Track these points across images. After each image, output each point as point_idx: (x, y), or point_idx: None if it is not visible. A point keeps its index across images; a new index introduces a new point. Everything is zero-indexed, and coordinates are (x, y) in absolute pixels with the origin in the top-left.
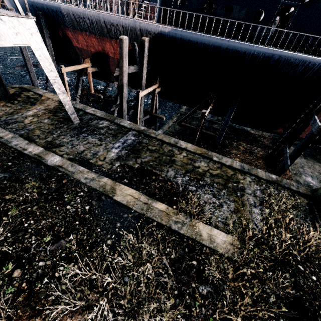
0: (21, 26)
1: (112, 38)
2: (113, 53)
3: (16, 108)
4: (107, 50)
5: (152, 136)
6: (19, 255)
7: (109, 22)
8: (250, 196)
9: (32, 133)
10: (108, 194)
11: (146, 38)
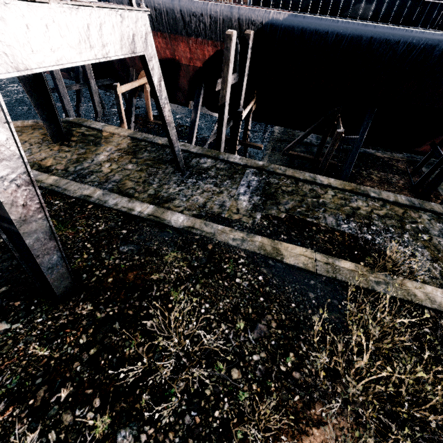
0: (136, 24)
1: (190, 36)
2: (188, 58)
3: (78, 152)
4: (179, 54)
5: (279, 172)
6: (222, 351)
7: (189, 11)
8: (440, 239)
9: (124, 186)
10: (275, 257)
11: (251, 32)
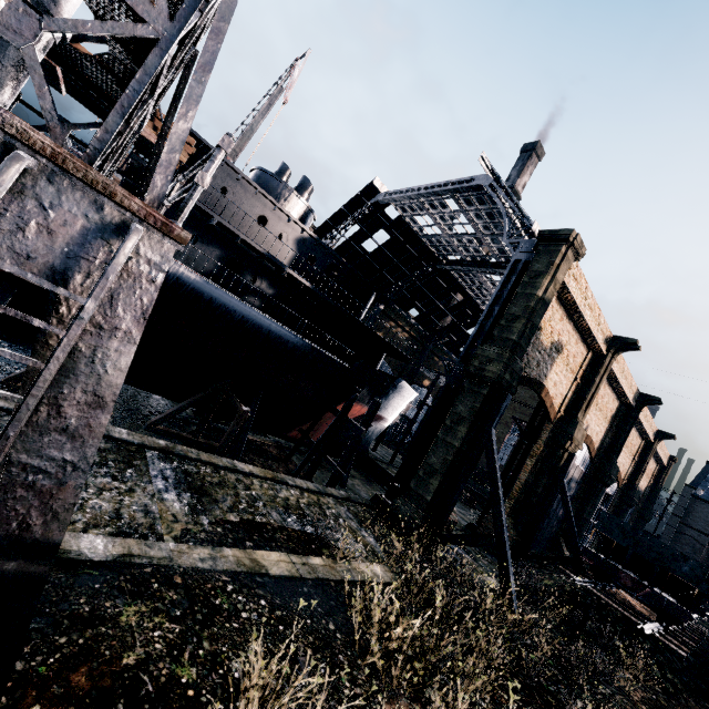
0: None
1: None
2: None
3: None
4: None
5: (194, 457)
6: None
7: None
8: (350, 520)
9: None
10: (260, 571)
11: None
